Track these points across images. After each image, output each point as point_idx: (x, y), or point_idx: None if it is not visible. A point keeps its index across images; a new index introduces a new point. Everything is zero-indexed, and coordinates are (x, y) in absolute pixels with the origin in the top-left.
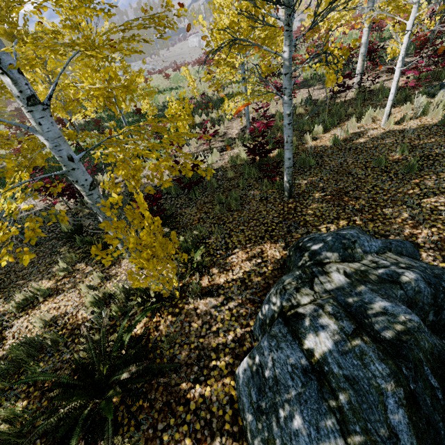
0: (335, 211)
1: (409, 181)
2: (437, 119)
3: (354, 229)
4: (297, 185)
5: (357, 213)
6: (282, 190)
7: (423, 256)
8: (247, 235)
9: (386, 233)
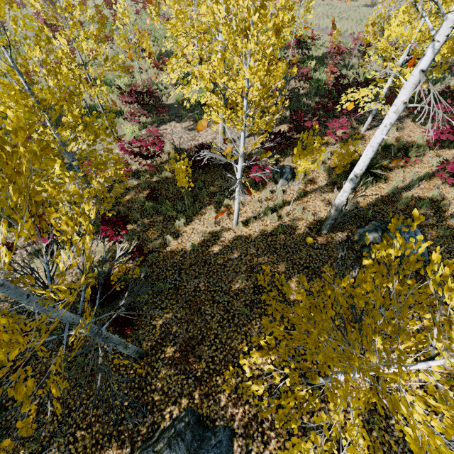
0: (180, 382)
1: (242, 328)
2: (273, 222)
3: (183, 446)
4: (153, 328)
5: (197, 385)
6: (137, 338)
7: (234, 448)
8: (94, 433)
9: (215, 417)
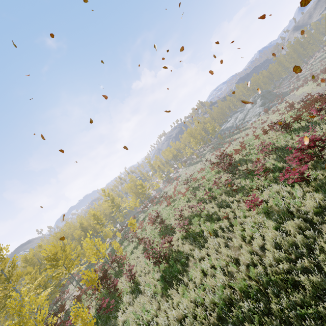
0: None
1: None
2: None
3: None
4: None
5: None
6: None
7: None
8: None
9: None
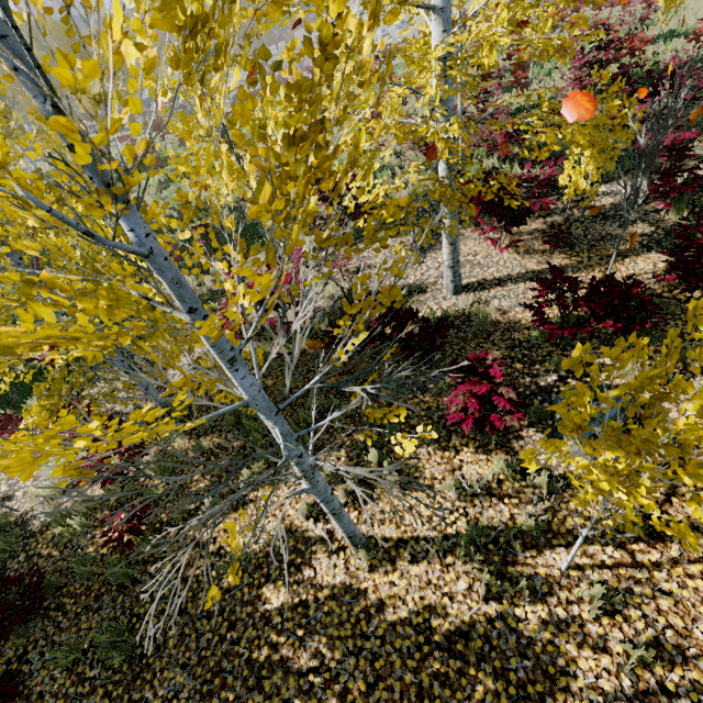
0: None
1: None
2: (479, 596)
3: None
4: None
5: None
6: None
7: None
8: None
9: None
